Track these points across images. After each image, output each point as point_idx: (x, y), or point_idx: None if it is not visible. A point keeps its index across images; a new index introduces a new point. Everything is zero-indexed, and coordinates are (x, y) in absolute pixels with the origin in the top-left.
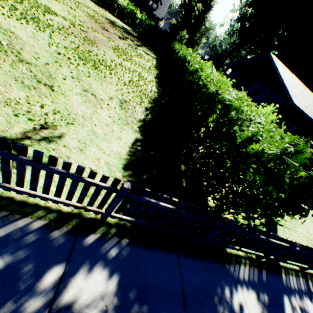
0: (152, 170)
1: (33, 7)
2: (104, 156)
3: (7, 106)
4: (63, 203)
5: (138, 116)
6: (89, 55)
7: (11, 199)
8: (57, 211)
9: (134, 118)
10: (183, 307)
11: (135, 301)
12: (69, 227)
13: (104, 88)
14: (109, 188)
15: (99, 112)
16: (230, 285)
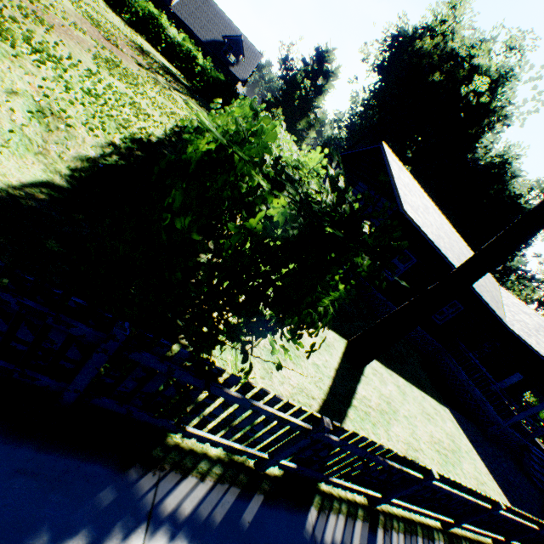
0: (46, 240)
1: None
2: None
3: None
4: None
5: (80, 150)
6: (5, 20)
7: None
8: None
9: (69, 150)
10: None
11: None
12: None
13: (2, 70)
14: None
15: None
16: (107, 527)
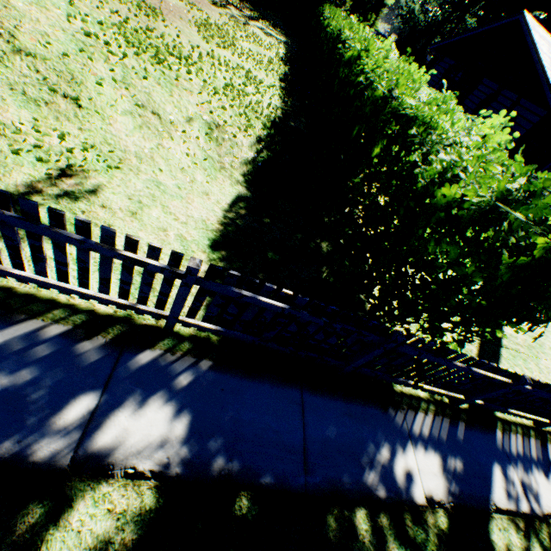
0: (266, 252)
1: None
2: (175, 225)
3: None
4: (96, 298)
5: (242, 154)
6: (148, 37)
7: (9, 291)
8: (88, 311)
9: (235, 158)
10: (302, 468)
11: (219, 454)
12: (107, 337)
13: (177, 100)
14: (164, 269)
15: (167, 147)
16: (393, 442)
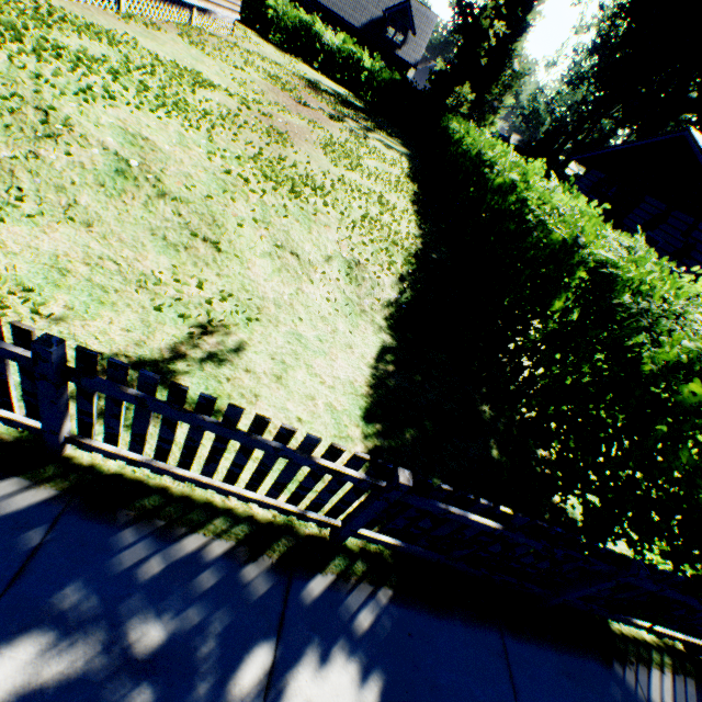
0: (423, 421)
1: (172, 79)
2: (323, 391)
3: (140, 291)
4: (260, 503)
5: (383, 295)
6: (282, 168)
7: (165, 492)
8: (248, 518)
9: (376, 299)
10: None
11: None
12: (273, 556)
13: (315, 237)
14: (364, 480)
15: (307, 291)
16: None
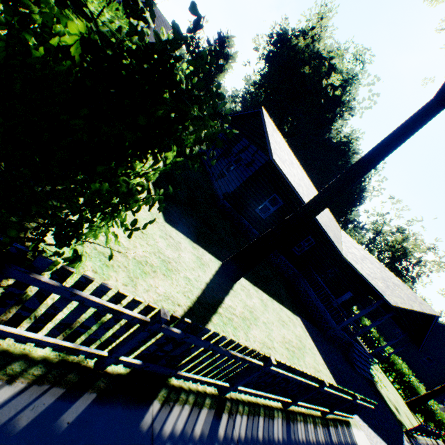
0: None
1: None
2: None
3: None
4: None
5: None
6: None
7: None
8: None
9: None
10: None
11: None
12: None
13: None
14: None
15: None
16: None
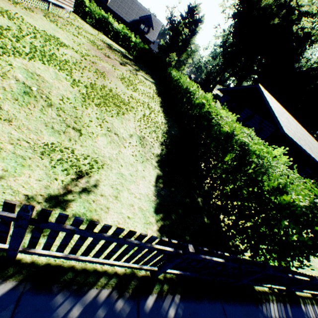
0: (178, 209)
1: (46, 41)
2: (136, 201)
3: (42, 157)
4: (121, 266)
5: (155, 151)
6: (106, 91)
7: (74, 269)
8: (114, 274)
9: (152, 153)
10: None
11: None
12: (129, 291)
13: (125, 125)
14: (173, 251)
15: (123, 152)
16: None
